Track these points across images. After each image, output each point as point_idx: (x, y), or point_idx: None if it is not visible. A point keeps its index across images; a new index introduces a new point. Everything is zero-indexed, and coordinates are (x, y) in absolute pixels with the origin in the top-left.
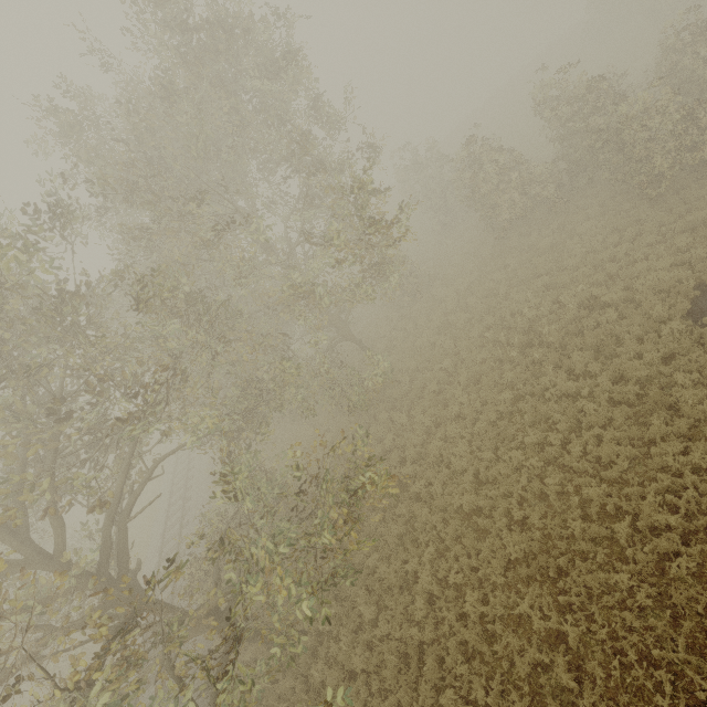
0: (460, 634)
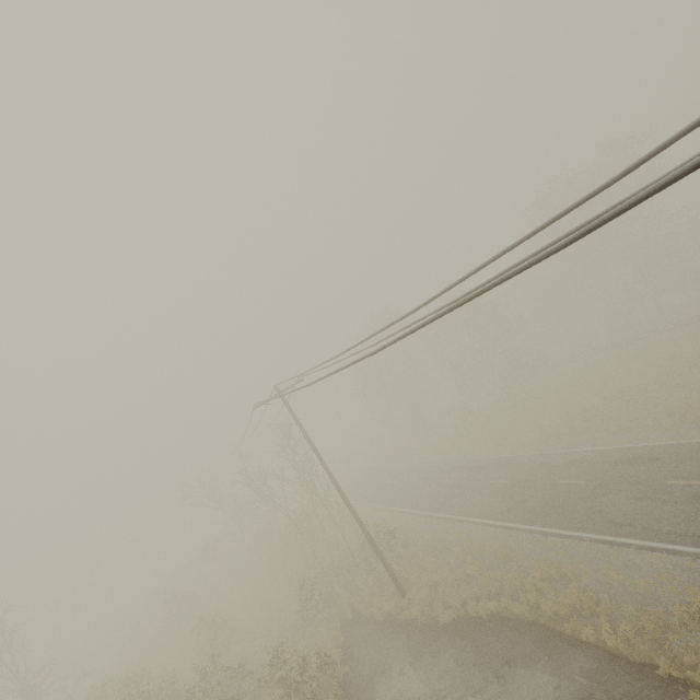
0: None
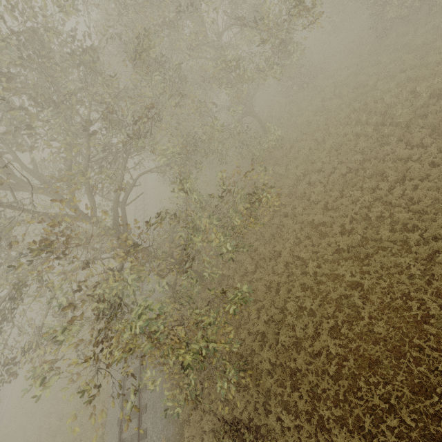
0: (302, 280)
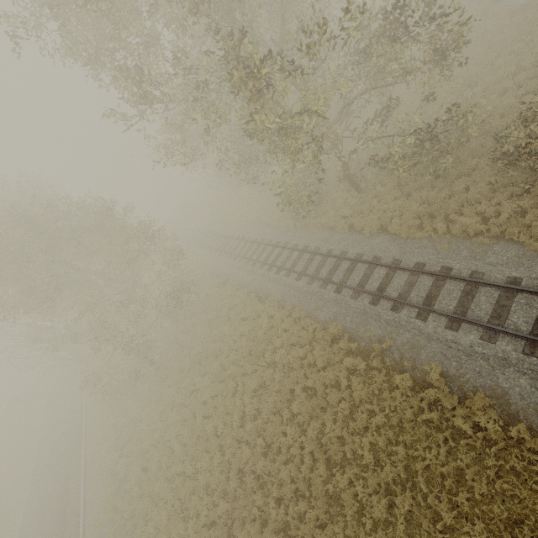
0: None
